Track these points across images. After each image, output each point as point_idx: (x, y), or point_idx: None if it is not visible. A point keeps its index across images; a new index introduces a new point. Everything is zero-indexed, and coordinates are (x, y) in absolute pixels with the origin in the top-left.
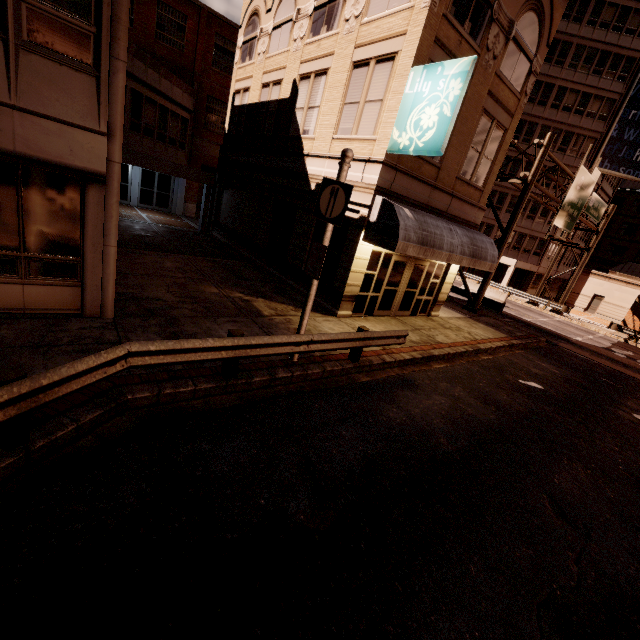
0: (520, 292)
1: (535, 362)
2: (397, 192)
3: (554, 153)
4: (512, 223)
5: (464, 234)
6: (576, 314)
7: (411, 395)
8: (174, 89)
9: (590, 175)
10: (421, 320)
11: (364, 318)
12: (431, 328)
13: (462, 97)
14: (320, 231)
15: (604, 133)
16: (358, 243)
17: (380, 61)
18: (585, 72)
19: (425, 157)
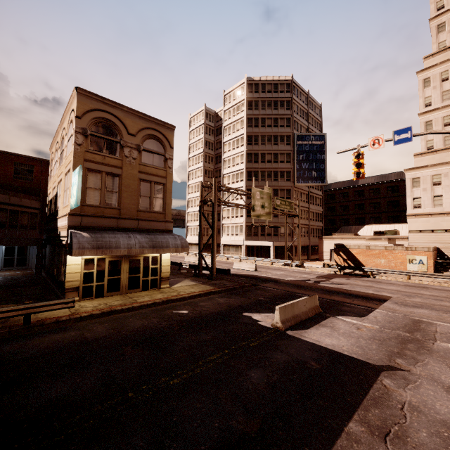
0: (276, 260)
1: (213, 299)
2: (88, 226)
3: (273, 182)
4: (213, 224)
5: (144, 237)
6: (319, 264)
7: (49, 335)
8: (23, 200)
9: (263, 190)
10: (147, 292)
11: (91, 300)
12: (147, 295)
13: (80, 181)
14: (63, 255)
15: (292, 168)
16: (67, 256)
17: (68, 172)
18: (270, 145)
19: (105, 206)
